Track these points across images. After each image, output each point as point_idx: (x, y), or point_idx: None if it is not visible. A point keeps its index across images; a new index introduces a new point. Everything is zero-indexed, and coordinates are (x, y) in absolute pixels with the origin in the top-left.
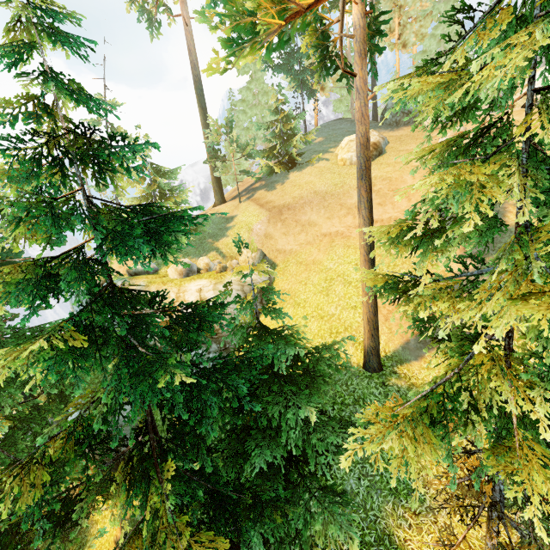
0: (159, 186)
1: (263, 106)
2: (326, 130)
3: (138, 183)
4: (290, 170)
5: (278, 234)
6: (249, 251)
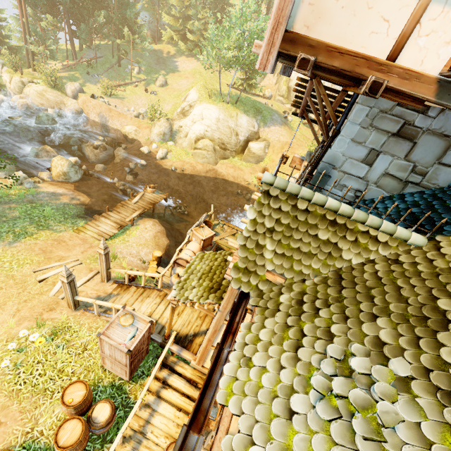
0: None
1: None
2: None
3: None
4: None
5: None
6: None
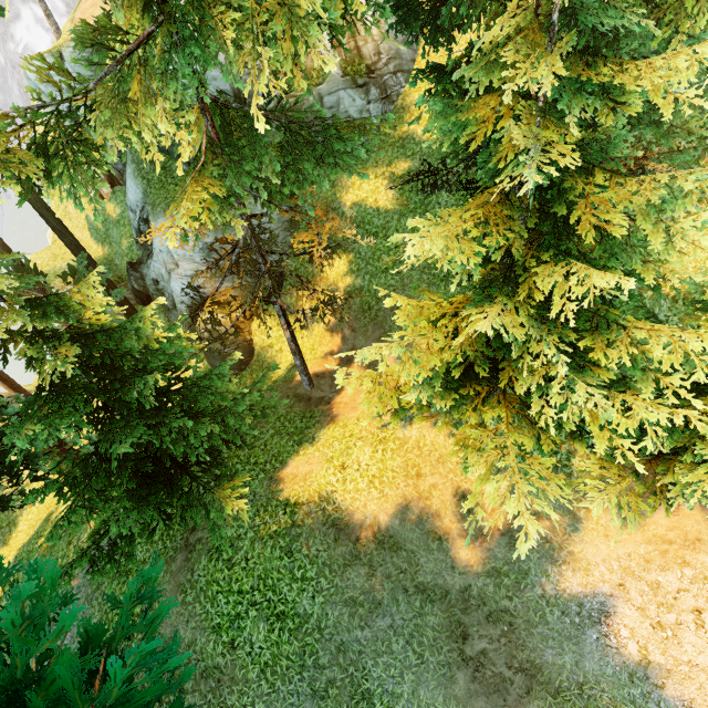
0: None
1: None
2: None
3: None
4: None
5: None
6: None
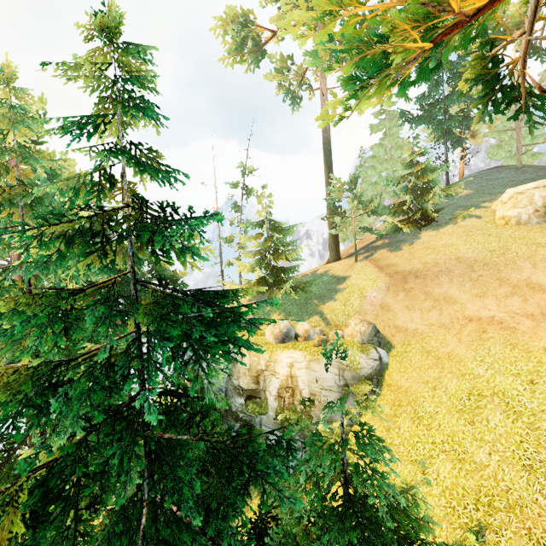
0: (274, 242)
1: (395, 161)
2: (477, 180)
3: (256, 238)
4: (423, 228)
5: (398, 306)
6: (358, 323)
